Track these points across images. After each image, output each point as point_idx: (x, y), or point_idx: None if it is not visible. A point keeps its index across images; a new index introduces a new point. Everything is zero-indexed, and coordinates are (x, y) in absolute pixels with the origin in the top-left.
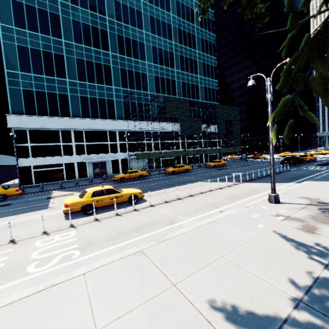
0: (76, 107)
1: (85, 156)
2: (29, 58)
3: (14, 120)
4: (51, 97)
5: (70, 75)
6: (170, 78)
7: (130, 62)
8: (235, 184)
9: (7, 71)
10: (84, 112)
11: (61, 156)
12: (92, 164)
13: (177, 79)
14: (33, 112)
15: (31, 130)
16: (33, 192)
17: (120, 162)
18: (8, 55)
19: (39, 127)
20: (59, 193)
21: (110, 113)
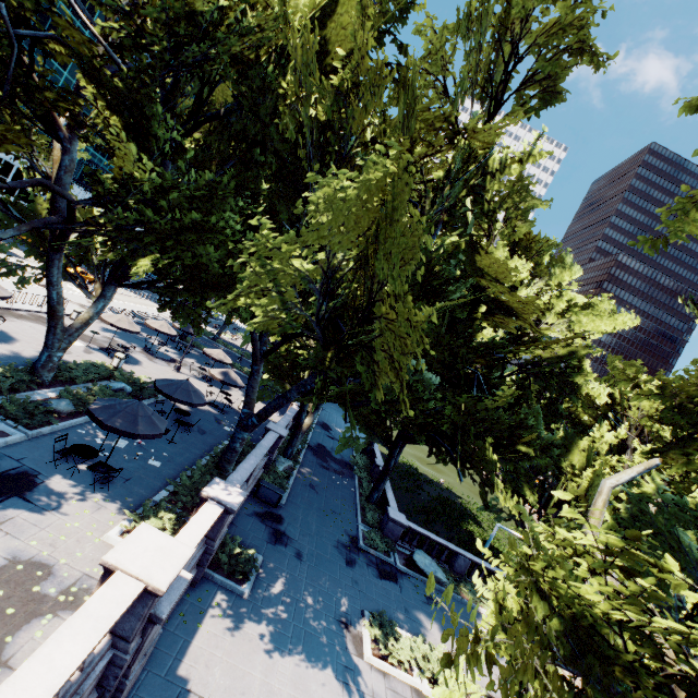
0: None
1: None
2: None
3: None
4: None
5: None
6: None
7: None
8: (146, 300)
9: None
10: None
11: None
12: None
13: None
14: None
15: None
16: None
17: None
18: None
19: None
20: None
21: None
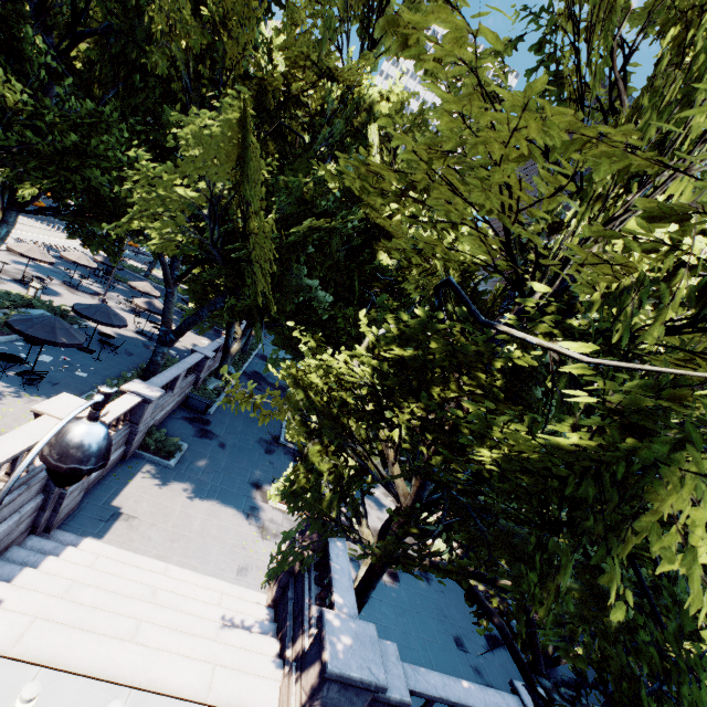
0: None
1: None
2: None
3: None
4: None
5: None
6: None
7: None
8: (62, 233)
9: None
10: None
11: None
12: None
13: None
14: None
15: None
16: None
17: None
18: None
19: None
20: None
21: None
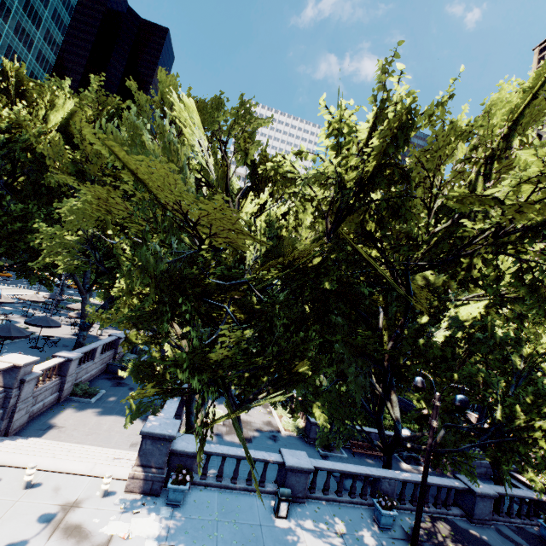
0: None
1: None
2: None
3: None
4: None
5: None
6: None
7: None
8: (23, 289)
9: None
10: None
11: None
12: None
13: None
14: None
15: None
16: None
17: None
18: None
19: None
20: None
21: None
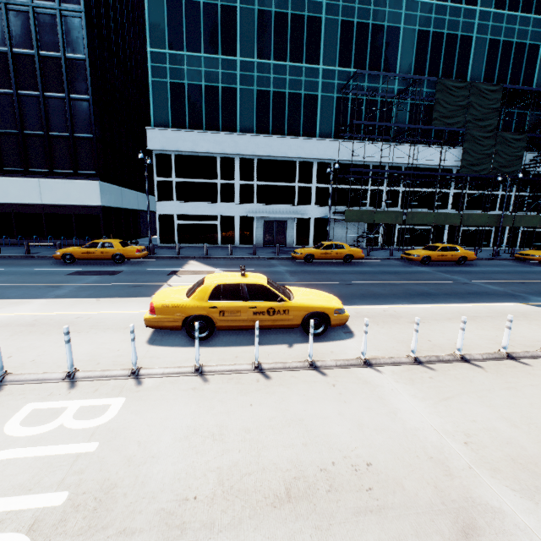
0: (248, 113)
1: (253, 206)
2: (182, 21)
3: (155, 136)
4: (209, 96)
5: (244, 48)
6: (460, 34)
7: (365, 4)
8: None
9: (151, 51)
10: (260, 123)
11: (216, 203)
12: (263, 223)
13: (478, 33)
14: (182, 123)
15: (178, 155)
16: (164, 257)
17: (313, 223)
18: (154, 21)
19: (188, 149)
20: (194, 266)
21: (307, 124)
